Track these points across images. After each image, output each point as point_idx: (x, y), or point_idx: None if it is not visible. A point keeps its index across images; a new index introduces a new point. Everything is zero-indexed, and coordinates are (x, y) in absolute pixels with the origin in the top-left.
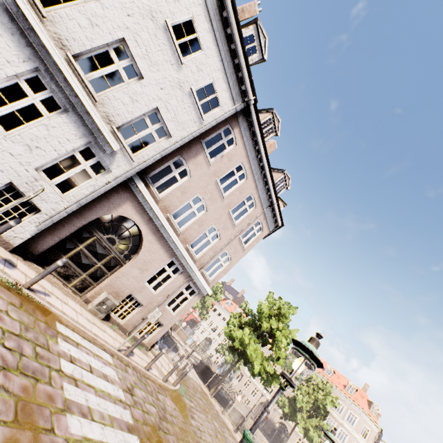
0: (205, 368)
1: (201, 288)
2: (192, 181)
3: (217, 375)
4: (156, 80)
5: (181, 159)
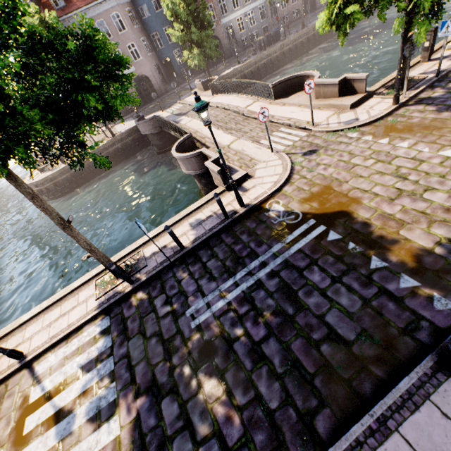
0: (144, 119)
1: None
2: None
3: (149, 119)
4: None
5: None
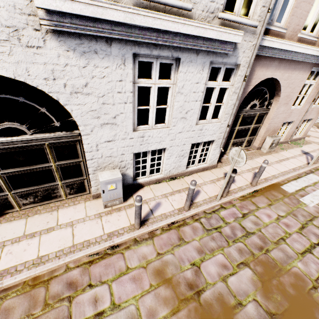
0: None
1: None
2: None
3: None
4: None
5: None
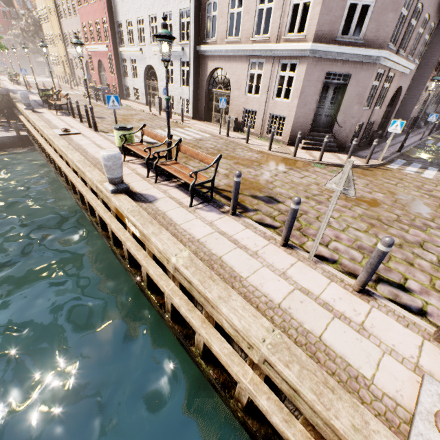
0: None
1: (295, 53)
2: (220, 1)
3: None
4: (173, 3)
5: (208, 3)
